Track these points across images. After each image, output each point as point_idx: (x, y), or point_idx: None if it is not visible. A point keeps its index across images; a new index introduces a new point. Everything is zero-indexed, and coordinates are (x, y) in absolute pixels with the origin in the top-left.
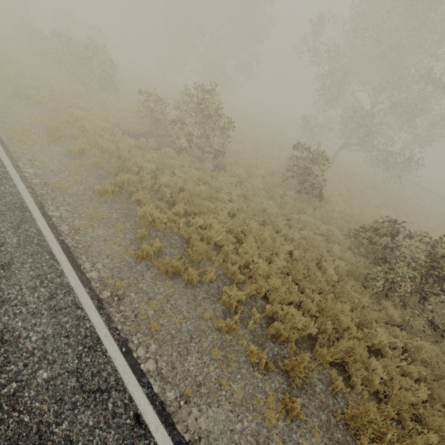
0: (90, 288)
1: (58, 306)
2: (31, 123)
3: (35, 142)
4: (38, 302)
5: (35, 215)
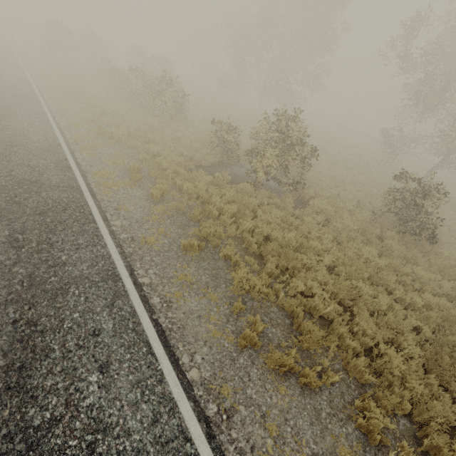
0: (193, 400)
1: (164, 437)
2: (114, 164)
3: (119, 186)
4: (141, 429)
5: (127, 285)
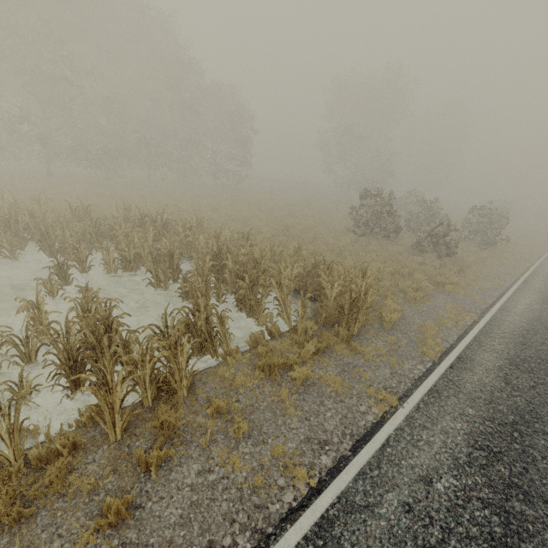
0: None
1: None
2: None
3: None
4: None
5: None
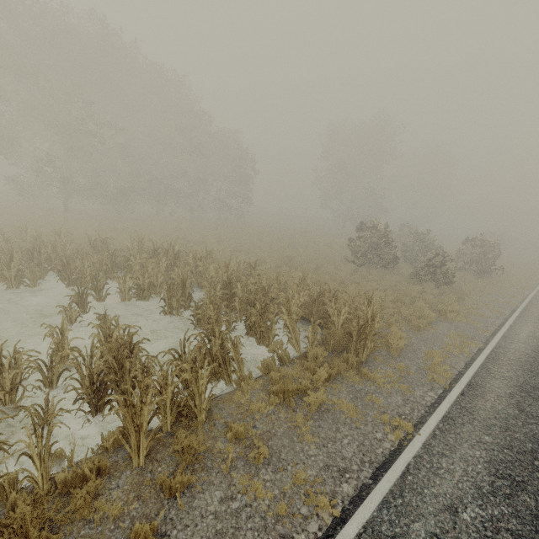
0: None
1: None
2: None
3: None
4: None
5: None
